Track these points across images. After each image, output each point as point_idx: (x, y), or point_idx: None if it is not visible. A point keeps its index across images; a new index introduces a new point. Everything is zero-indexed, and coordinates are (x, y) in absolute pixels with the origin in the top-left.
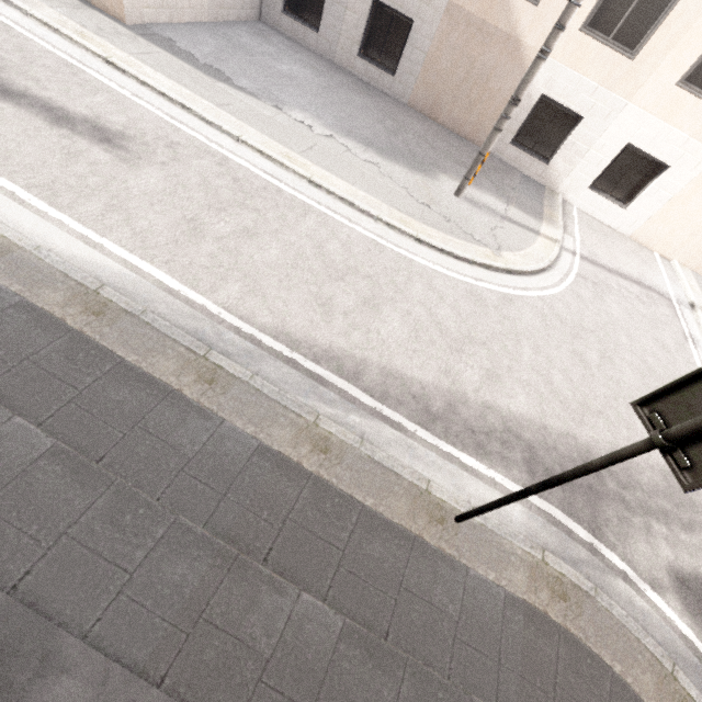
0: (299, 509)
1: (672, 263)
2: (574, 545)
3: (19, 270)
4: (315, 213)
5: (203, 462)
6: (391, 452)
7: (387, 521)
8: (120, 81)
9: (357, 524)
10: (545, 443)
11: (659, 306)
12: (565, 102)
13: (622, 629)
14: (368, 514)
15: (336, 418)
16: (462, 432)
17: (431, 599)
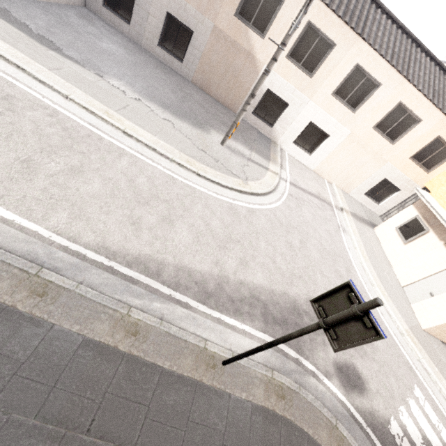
0: (116, 382)
1: (333, 185)
2: (288, 362)
3: None
4: (128, 155)
5: (35, 363)
6: (181, 324)
7: (179, 376)
8: None
9: (158, 383)
10: (273, 301)
11: (327, 210)
12: (279, 95)
13: (312, 407)
14: (166, 374)
15: (143, 307)
16: (226, 302)
17: (208, 423)
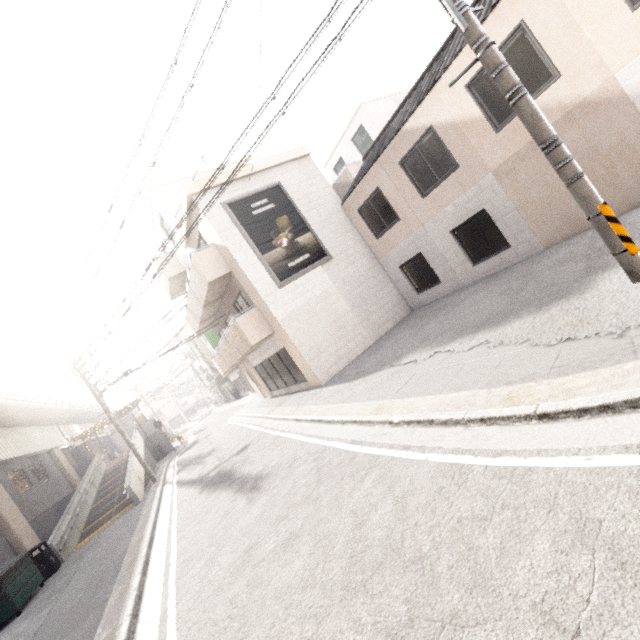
0: None
1: None
2: None
3: None
4: (380, 464)
5: None
6: None
7: None
8: (295, 429)
9: None
10: None
11: None
12: None
13: None
14: None
15: None
16: None
17: None
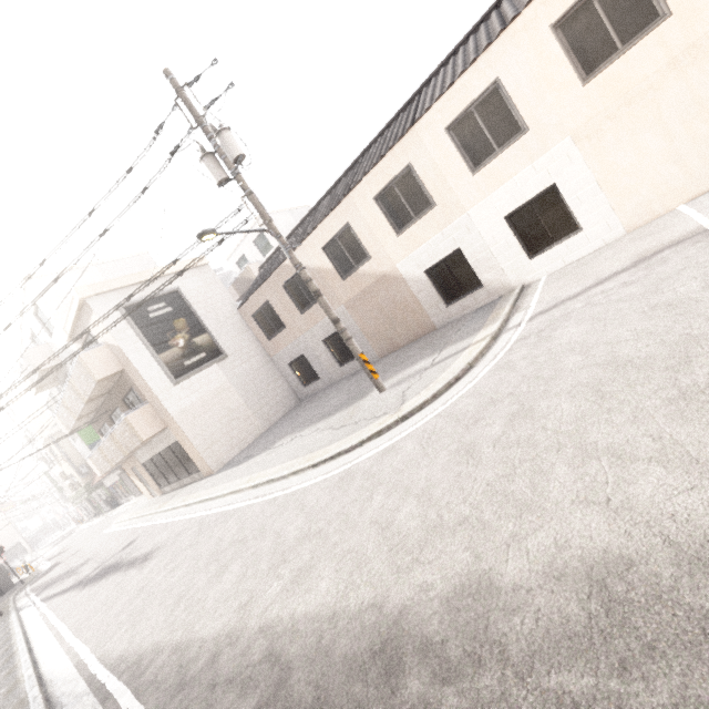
0: None
1: None
2: None
3: (8, 701)
4: (240, 511)
5: None
6: None
7: None
8: (185, 512)
9: None
10: (317, 648)
11: (672, 258)
12: (438, 258)
13: None
14: None
15: None
16: (199, 696)
17: None
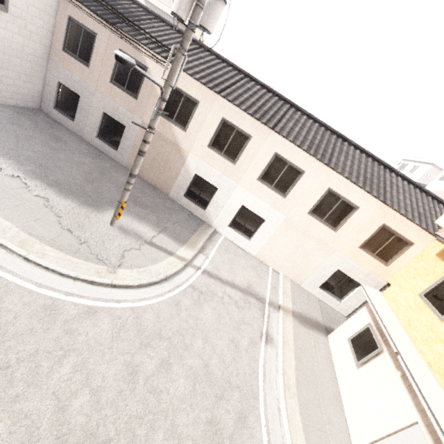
0: None
1: (280, 275)
2: None
3: None
4: None
5: None
6: None
7: None
8: None
9: None
10: None
11: (252, 309)
12: (207, 179)
13: None
14: None
15: None
16: None
17: None
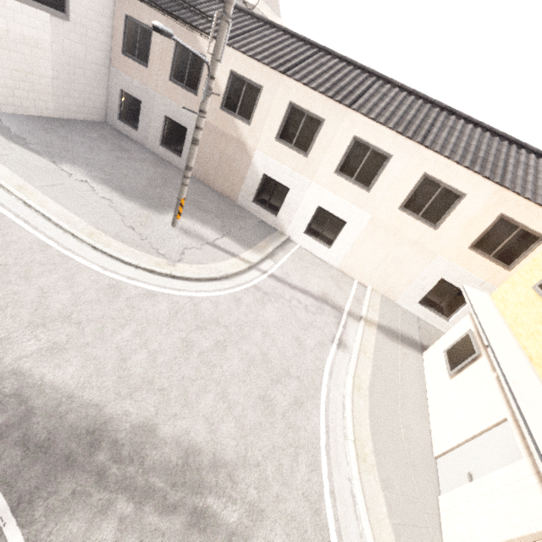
0: None
1: (367, 289)
2: None
3: None
4: (4, 221)
5: None
6: None
7: None
8: None
9: None
10: (55, 410)
11: (325, 315)
12: (277, 179)
13: None
14: None
15: None
16: None
17: None
